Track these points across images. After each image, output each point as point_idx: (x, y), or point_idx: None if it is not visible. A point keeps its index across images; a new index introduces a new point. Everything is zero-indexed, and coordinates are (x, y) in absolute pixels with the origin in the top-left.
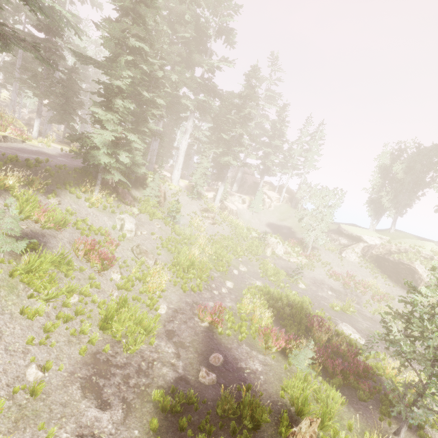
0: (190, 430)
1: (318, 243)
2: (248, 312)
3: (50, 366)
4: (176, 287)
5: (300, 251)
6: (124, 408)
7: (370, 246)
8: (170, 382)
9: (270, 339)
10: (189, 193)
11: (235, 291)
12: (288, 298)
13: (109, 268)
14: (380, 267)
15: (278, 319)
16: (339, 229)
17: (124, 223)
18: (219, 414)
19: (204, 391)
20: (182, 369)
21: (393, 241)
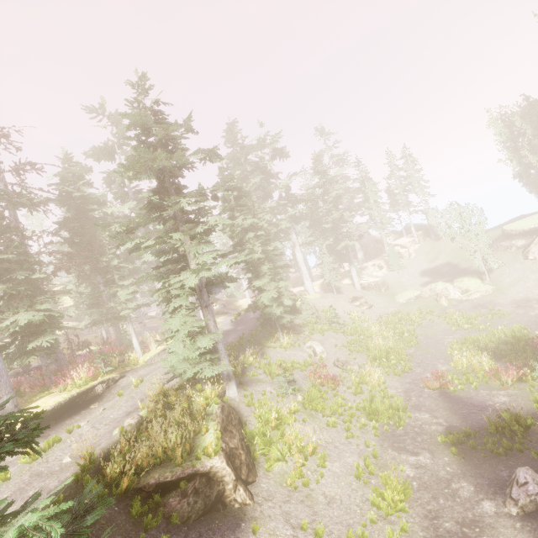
0: (480, 446)
1: (492, 263)
2: (465, 366)
3: (369, 444)
4: (390, 376)
5: (478, 281)
6: (427, 452)
7: None
8: (443, 432)
9: (500, 375)
10: (329, 293)
11: (439, 356)
12: (496, 335)
13: (338, 384)
14: None
15: (499, 359)
16: (504, 234)
17: (314, 349)
18: (493, 432)
19: (472, 427)
20: (445, 423)
21: None
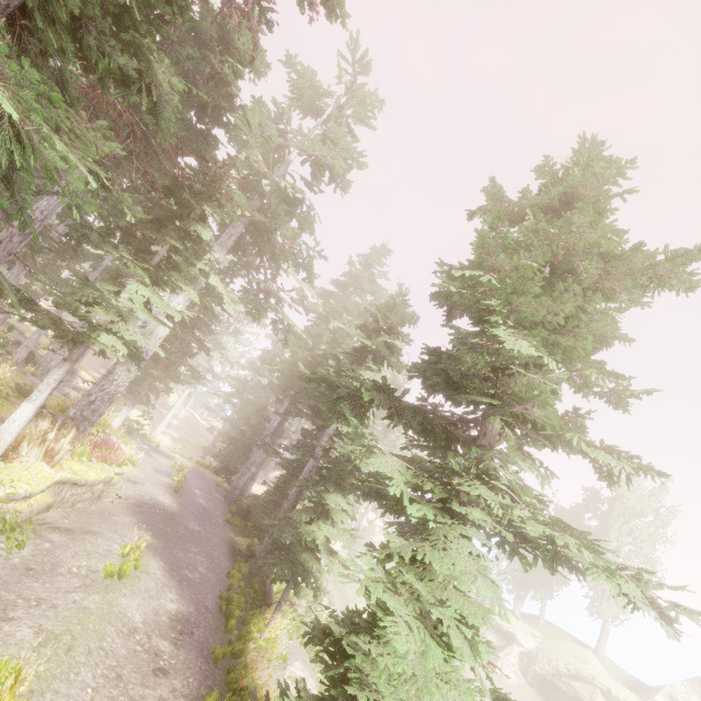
0: None
1: None
2: None
3: None
4: None
5: None
6: None
7: (530, 654)
8: None
9: None
10: None
11: None
12: None
13: None
14: (548, 700)
15: None
16: None
17: None
18: None
19: None
20: None
21: (550, 645)
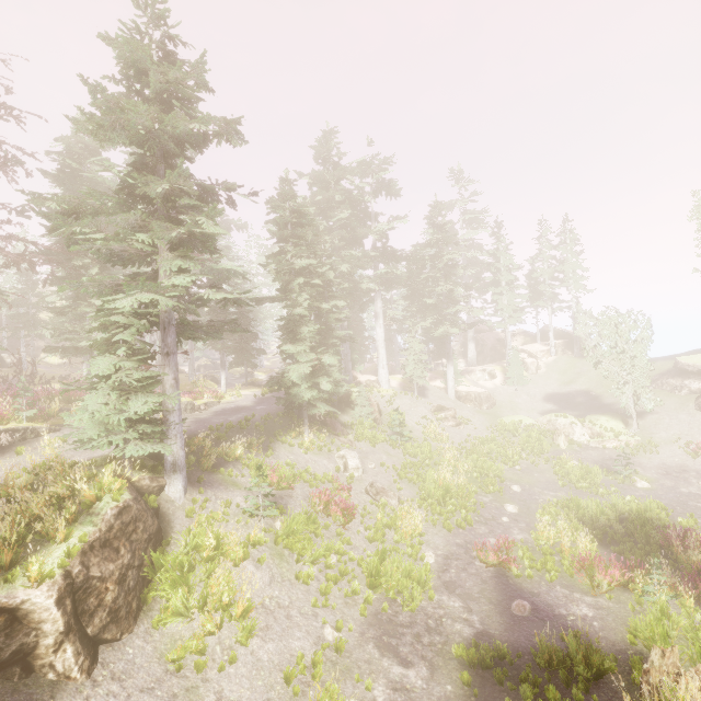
0: (510, 683)
1: (646, 404)
2: (552, 542)
3: (342, 625)
4: (437, 527)
5: (619, 426)
6: (427, 665)
7: None
8: (468, 638)
9: (595, 571)
10: (408, 392)
11: (523, 516)
12: (616, 508)
13: (352, 519)
14: None
15: (608, 546)
16: (677, 367)
17: (346, 461)
18: (541, 665)
19: (516, 645)
20: (479, 624)
21: None
